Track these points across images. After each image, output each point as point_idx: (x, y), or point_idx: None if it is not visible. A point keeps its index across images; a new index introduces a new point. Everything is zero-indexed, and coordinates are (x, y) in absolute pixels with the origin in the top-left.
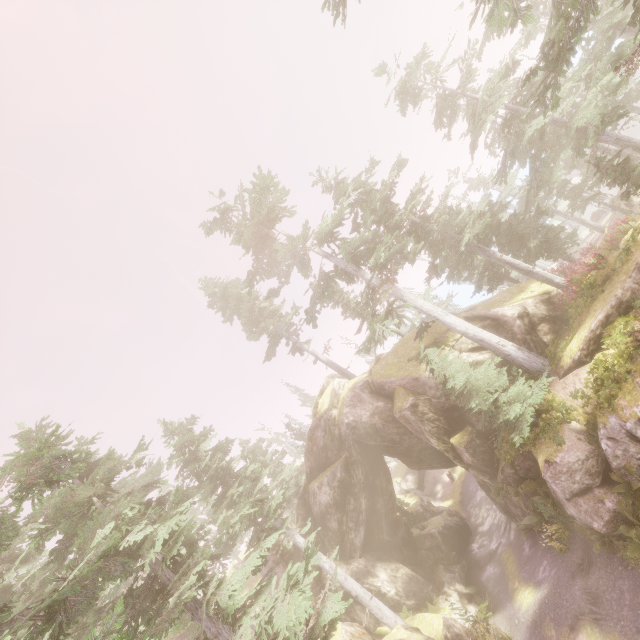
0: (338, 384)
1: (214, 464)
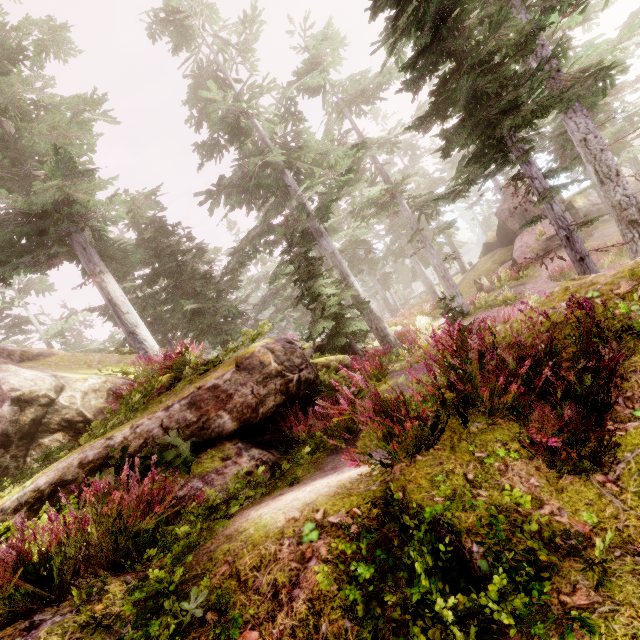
0: None
1: None
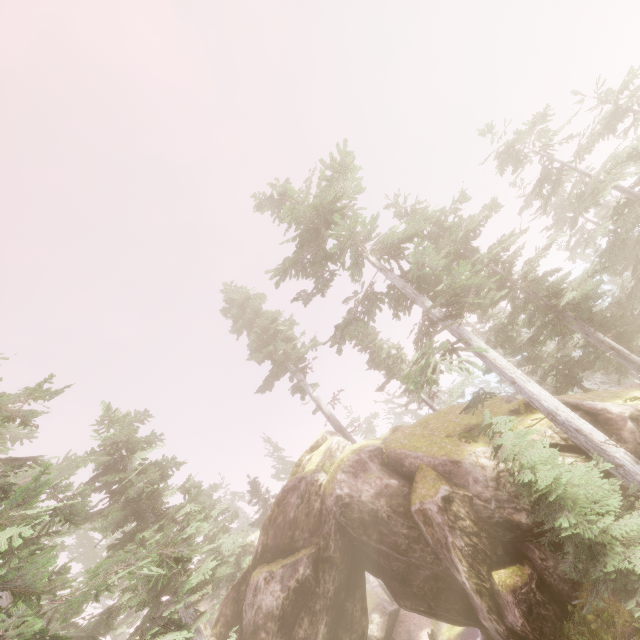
0: (337, 443)
1: (140, 483)
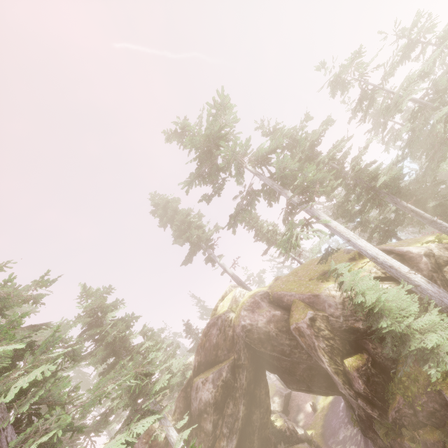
0: (239, 292)
1: (114, 332)
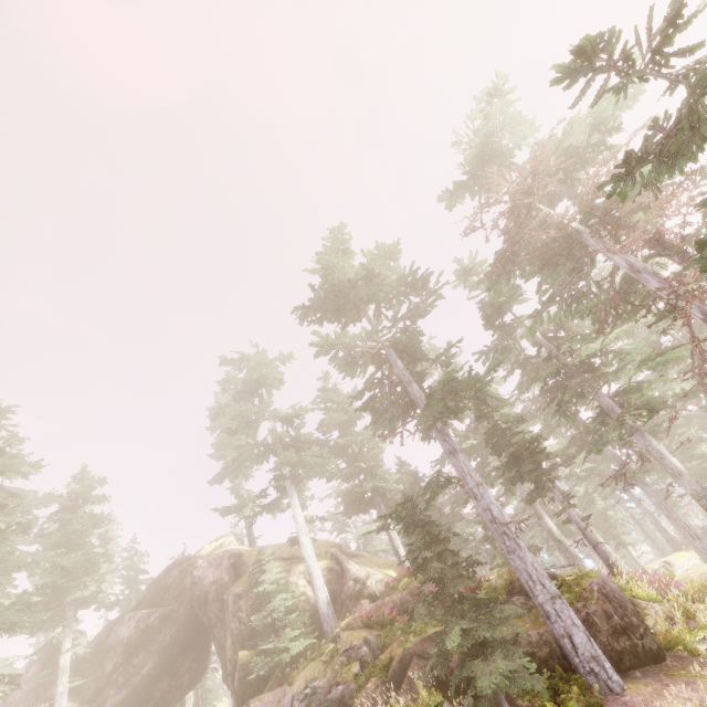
0: (229, 542)
1: (77, 524)
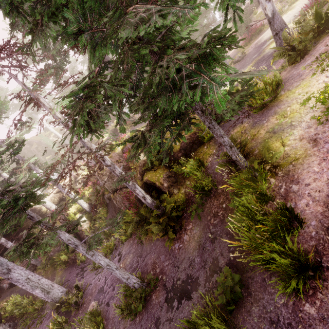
0: None
1: None
